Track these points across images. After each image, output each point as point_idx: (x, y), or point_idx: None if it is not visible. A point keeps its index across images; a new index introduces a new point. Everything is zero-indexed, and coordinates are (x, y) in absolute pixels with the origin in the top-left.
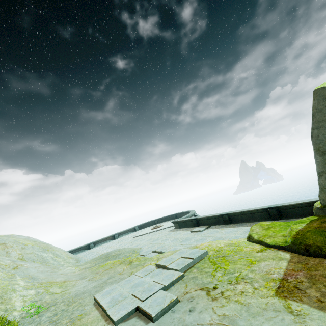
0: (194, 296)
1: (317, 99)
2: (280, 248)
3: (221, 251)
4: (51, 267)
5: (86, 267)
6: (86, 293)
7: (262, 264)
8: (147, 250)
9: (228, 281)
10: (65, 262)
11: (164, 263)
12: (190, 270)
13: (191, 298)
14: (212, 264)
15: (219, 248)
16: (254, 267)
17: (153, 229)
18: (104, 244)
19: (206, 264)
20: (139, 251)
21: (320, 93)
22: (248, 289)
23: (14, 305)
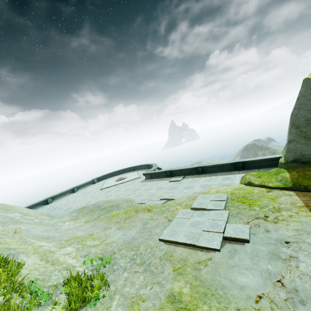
0: (257, 223)
1: (306, 87)
2: (282, 189)
3: (236, 194)
4: (48, 225)
5: (88, 219)
6: (139, 238)
7: (281, 199)
8: (142, 199)
9: (271, 211)
10: (39, 219)
11: (200, 206)
12: (228, 209)
13: (257, 225)
14: (241, 202)
15: (230, 192)
16: (278, 201)
17: (118, 181)
18: (63, 198)
19: (236, 203)
20: (132, 200)
21: (309, 83)
22: (291, 214)
23: (68, 263)
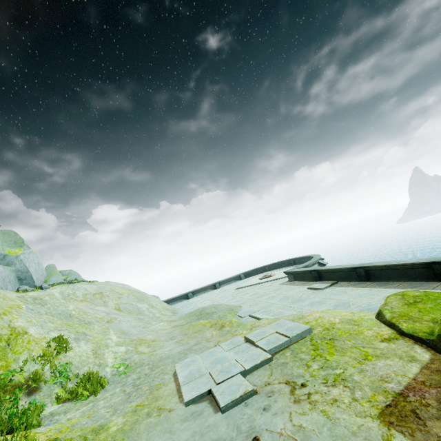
0: (275, 391)
1: None
2: (419, 341)
3: (331, 331)
4: (143, 321)
5: (178, 324)
6: (170, 358)
7: (381, 362)
8: (246, 311)
9: (324, 379)
10: (161, 314)
11: (253, 337)
12: (283, 352)
13: (271, 393)
14: (313, 348)
15: (330, 324)
16: (367, 365)
17: (261, 279)
18: (203, 294)
19: (305, 347)
20: (237, 310)
21: None
22: (344, 398)
23: (106, 361)
